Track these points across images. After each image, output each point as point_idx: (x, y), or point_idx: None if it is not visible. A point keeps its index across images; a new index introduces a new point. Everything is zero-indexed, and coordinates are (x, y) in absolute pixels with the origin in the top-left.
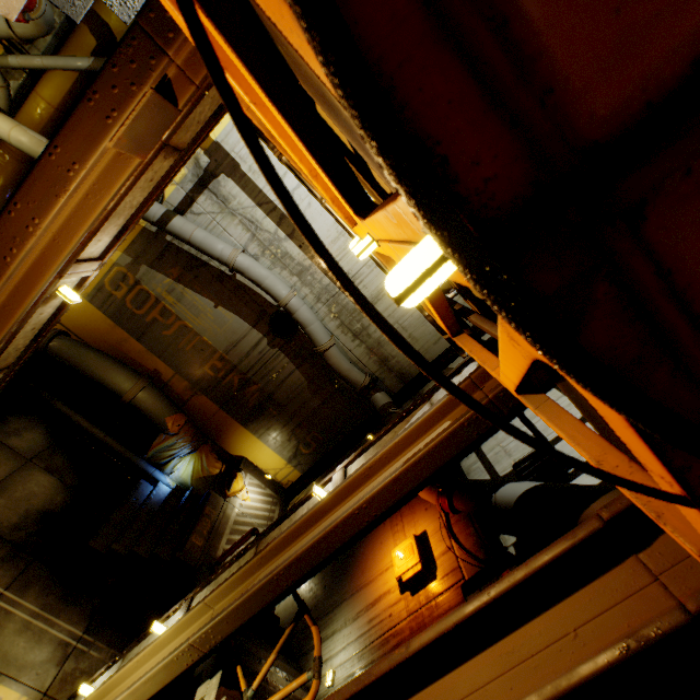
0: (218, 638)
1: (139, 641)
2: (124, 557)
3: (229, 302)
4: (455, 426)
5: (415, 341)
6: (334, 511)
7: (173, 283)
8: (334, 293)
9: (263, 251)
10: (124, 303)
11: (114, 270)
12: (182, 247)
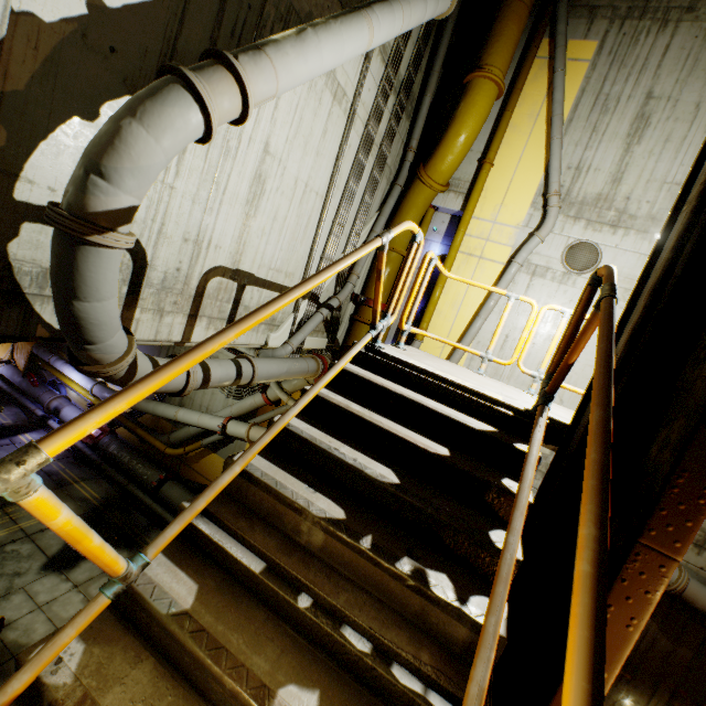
0: None
1: None
2: None
3: None
4: None
5: None
6: None
7: None
8: None
9: None
10: None
11: None
12: None
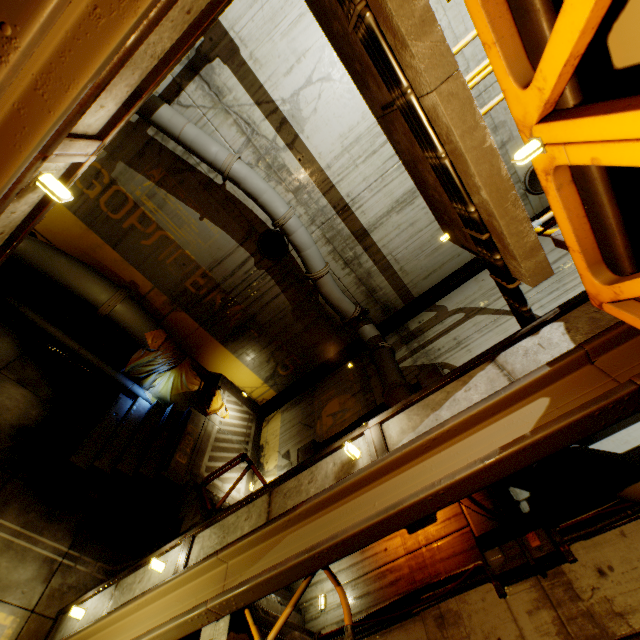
0: (240, 604)
1: (133, 571)
2: (107, 474)
3: (216, 215)
4: (583, 414)
5: (405, 275)
6: (380, 480)
7: (154, 187)
8: (330, 216)
9: (257, 160)
10: (97, 204)
11: None
12: (165, 145)
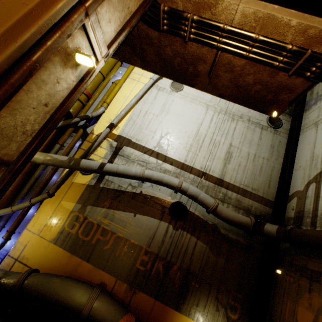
0: None
1: None
2: None
3: (141, 209)
4: None
5: (257, 191)
6: None
7: (106, 210)
8: (198, 181)
9: None
10: (77, 236)
11: (70, 216)
12: (109, 187)
